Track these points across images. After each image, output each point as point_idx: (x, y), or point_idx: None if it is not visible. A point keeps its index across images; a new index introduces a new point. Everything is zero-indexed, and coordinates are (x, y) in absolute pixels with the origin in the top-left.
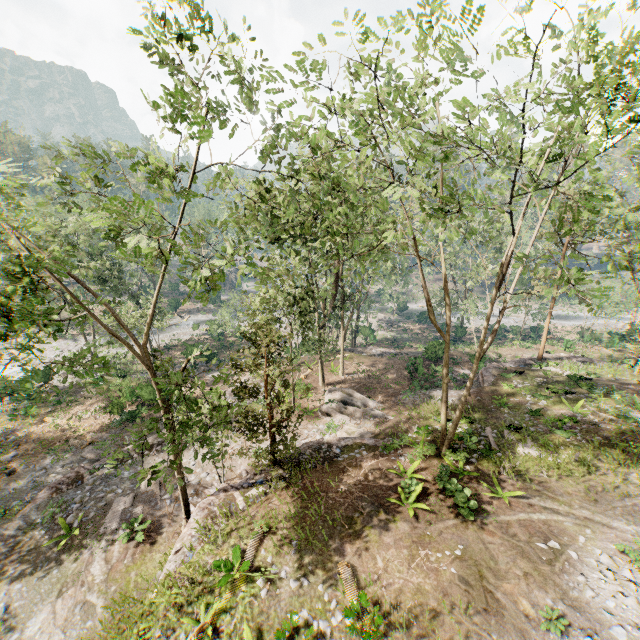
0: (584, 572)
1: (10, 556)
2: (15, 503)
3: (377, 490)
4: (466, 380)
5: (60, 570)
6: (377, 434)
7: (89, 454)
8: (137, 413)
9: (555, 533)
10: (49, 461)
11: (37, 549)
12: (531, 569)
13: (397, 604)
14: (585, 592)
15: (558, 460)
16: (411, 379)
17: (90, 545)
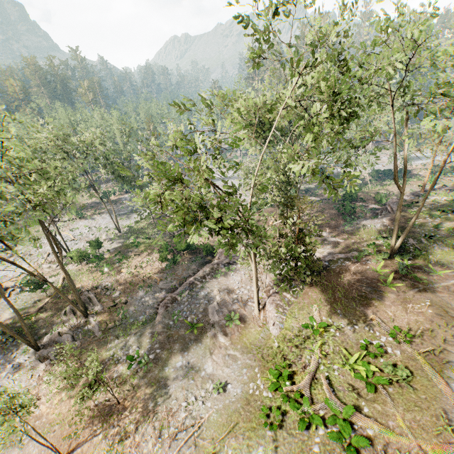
0: None
1: (169, 341)
2: (140, 317)
3: (366, 280)
4: (375, 211)
5: (202, 343)
6: (339, 251)
7: (163, 286)
8: (175, 259)
9: None
10: (142, 293)
11: (181, 336)
12: None
13: (410, 329)
14: None
15: None
16: (339, 215)
17: (210, 330)
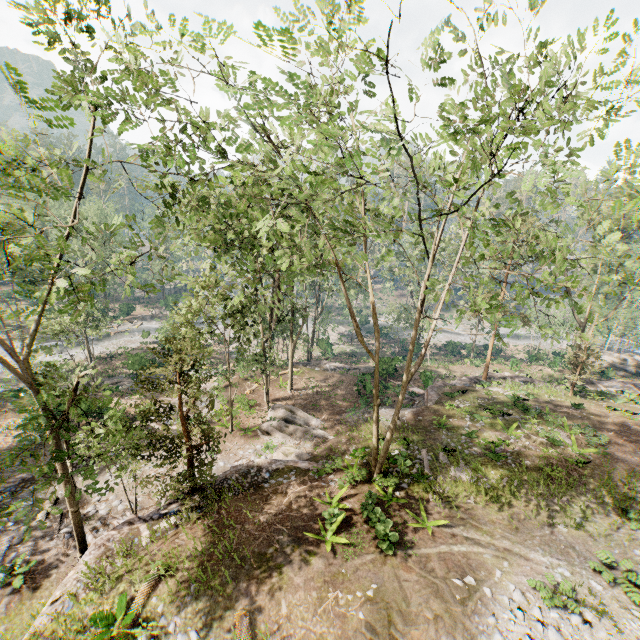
0: (496, 611)
1: None
2: None
3: (298, 521)
4: (414, 398)
5: None
6: (315, 455)
7: None
8: None
9: (473, 567)
10: None
11: None
12: (443, 610)
13: None
14: (493, 635)
15: (487, 485)
16: (360, 396)
17: None
